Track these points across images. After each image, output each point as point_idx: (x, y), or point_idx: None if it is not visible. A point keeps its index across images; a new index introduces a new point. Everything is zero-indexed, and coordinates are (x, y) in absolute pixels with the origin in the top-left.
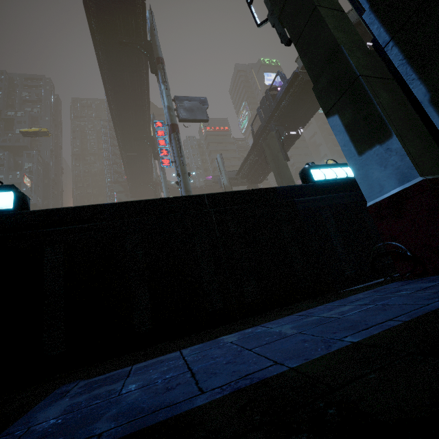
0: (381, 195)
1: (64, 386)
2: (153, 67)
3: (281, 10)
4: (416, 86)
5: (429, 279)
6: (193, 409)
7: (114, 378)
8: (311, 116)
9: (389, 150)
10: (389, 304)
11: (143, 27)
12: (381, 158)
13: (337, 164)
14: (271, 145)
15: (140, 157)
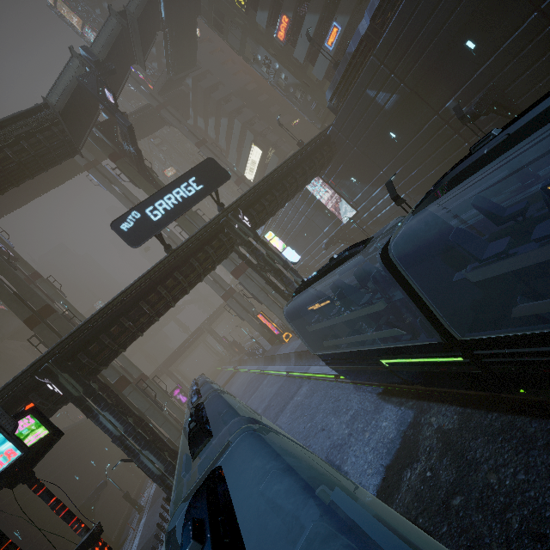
0: None
1: None
2: None
3: None
4: None
5: None
6: None
7: None
8: None
9: None
10: None
11: None
12: None
13: None
14: None
15: None
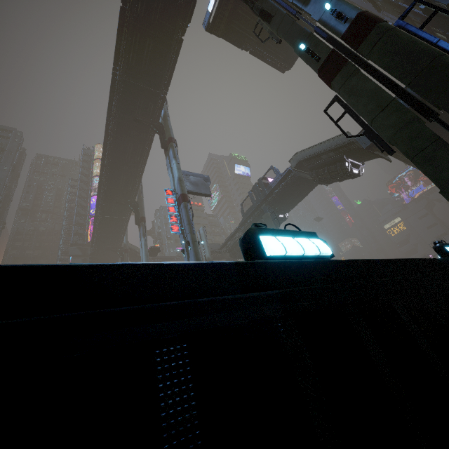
0: None
1: None
2: (164, 144)
3: (394, 133)
4: None
5: None
6: None
7: None
8: (296, 204)
9: None
10: None
11: (159, 112)
12: None
13: None
14: (267, 223)
15: (117, 220)
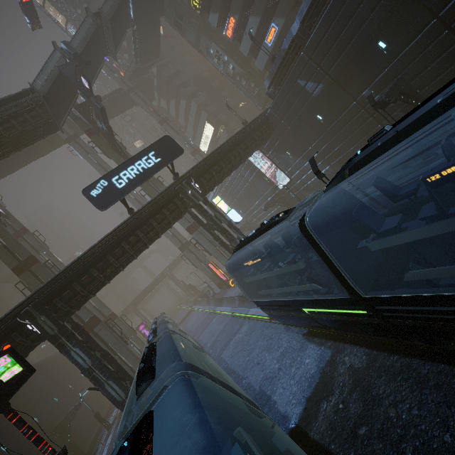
0: None
1: None
2: None
3: None
4: None
5: None
6: None
7: None
8: None
9: None
10: None
11: None
12: None
13: None
14: None
15: None
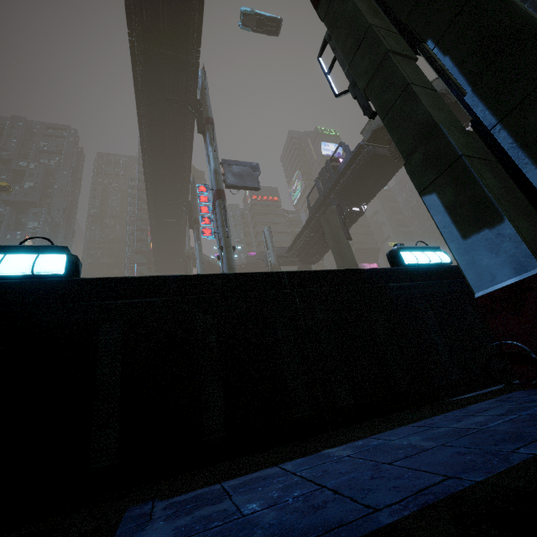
0: (493, 285)
1: (134, 508)
2: (201, 127)
3: (367, 84)
4: (530, 170)
5: None
6: (385, 527)
7: (210, 498)
8: (377, 192)
9: (500, 235)
10: None
11: (194, 85)
12: (491, 244)
13: (429, 248)
14: (331, 220)
15: (173, 224)
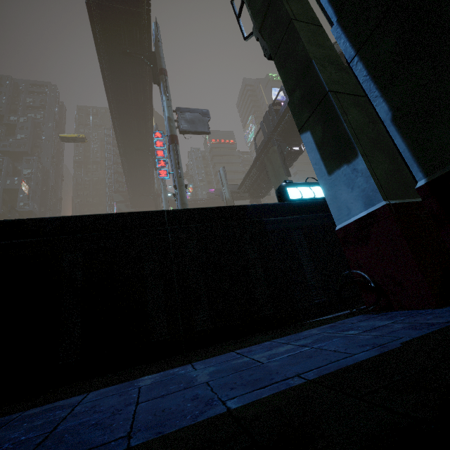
0: (349, 219)
1: None
2: (156, 78)
3: (261, 23)
4: (379, 103)
5: (389, 315)
6: None
7: None
8: None
9: (355, 171)
10: (322, 349)
11: (148, 38)
12: (348, 179)
13: (317, 183)
14: (272, 159)
15: (142, 167)
